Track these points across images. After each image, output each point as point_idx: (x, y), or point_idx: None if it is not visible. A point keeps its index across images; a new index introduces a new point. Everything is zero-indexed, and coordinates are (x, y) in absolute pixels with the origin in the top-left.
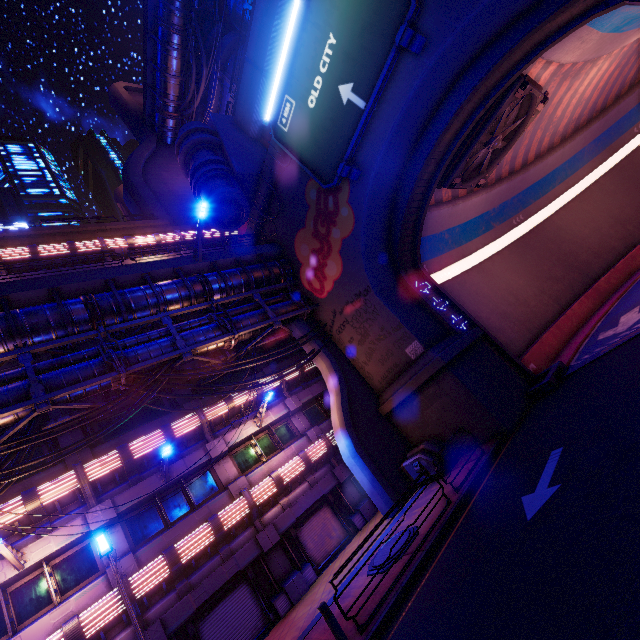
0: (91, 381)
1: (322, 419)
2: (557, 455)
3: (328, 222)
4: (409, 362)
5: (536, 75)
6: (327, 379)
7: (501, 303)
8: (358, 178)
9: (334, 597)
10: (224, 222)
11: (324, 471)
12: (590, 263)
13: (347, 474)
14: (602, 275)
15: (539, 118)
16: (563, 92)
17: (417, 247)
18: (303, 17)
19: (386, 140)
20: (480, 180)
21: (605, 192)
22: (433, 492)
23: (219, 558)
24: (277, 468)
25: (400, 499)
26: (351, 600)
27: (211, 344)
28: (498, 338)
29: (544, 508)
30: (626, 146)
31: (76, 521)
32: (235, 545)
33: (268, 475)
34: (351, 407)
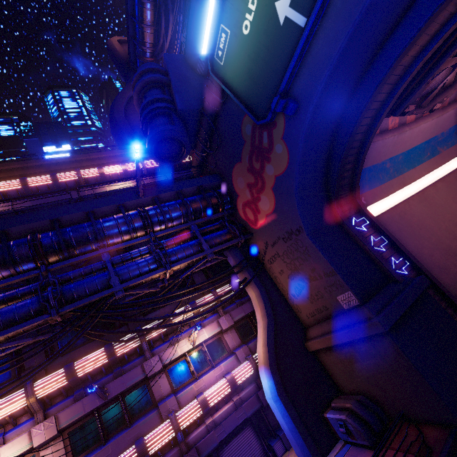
0: (23, 325)
1: (252, 335)
2: None
3: (262, 158)
4: (340, 309)
5: None
6: (256, 308)
7: (445, 237)
8: (294, 112)
9: None
10: (168, 157)
11: (250, 391)
12: None
13: None
14: None
15: None
16: None
17: (356, 181)
18: None
19: (330, 65)
20: (436, 104)
21: None
22: None
23: None
24: (205, 388)
25: None
26: None
27: (144, 280)
28: (442, 280)
29: None
30: None
31: (23, 436)
32: None
33: (196, 397)
34: (277, 341)
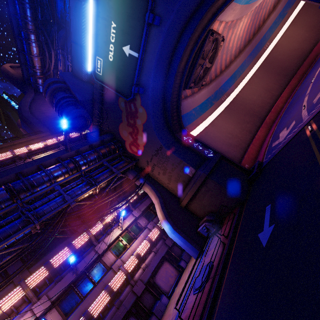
0: (18, 233)
1: (153, 217)
2: (269, 209)
3: (133, 117)
4: (189, 178)
5: (216, 29)
6: (151, 196)
7: (226, 139)
8: (143, 92)
9: (178, 316)
10: (79, 128)
11: (160, 243)
12: (260, 111)
13: (172, 242)
14: (266, 116)
15: (222, 49)
16: (230, 35)
17: (180, 120)
18: (96, 15)
19: (153, 71)
20: (203, 82)
21: (259, 78)
22: (216, 240)
23: (115, 307)
24: (136, 249)
25: (200, 251)
26: (188, 311)
27: (85, 194)
28: (228, 156)
29: (270, 238)
30: (263, 56)
31: (27, 314)
32: (122, 297)
33: (132, 254)
34: (166, 207)
